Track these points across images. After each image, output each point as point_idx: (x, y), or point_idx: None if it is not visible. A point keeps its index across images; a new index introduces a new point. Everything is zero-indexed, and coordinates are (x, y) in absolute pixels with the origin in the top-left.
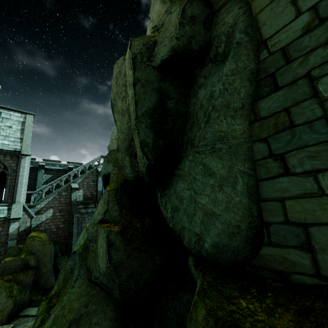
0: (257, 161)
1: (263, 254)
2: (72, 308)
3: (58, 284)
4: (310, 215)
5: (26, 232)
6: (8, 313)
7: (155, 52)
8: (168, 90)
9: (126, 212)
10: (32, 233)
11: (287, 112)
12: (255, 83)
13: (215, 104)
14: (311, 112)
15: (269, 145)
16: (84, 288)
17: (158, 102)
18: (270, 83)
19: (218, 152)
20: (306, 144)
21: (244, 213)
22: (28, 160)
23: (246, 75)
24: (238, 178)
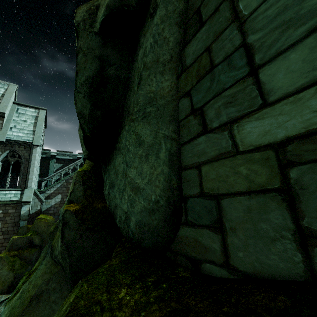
0: (181, 121)
1: (180, 237)
2: (35, 284)
3: (39, 261)
4: (223, 183)
5: (37, 214)
6: (9, 284)
7: (97, 16)
8: (109, 56)
9: (91, 193)
10: (40, 216)
11: (208, 51)
12: (184, 26)
13: (146, 61)
14: (230, 43)
15: (191, 99)
16: (49, 266)
17: (98, 70)
18: (196, 21)
19: (148, 117)
20: (223, 88)
21: (164, 186)
22: (39, 150)
23: (175, 19)
24: (162, 144)
